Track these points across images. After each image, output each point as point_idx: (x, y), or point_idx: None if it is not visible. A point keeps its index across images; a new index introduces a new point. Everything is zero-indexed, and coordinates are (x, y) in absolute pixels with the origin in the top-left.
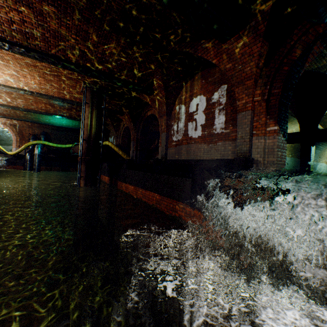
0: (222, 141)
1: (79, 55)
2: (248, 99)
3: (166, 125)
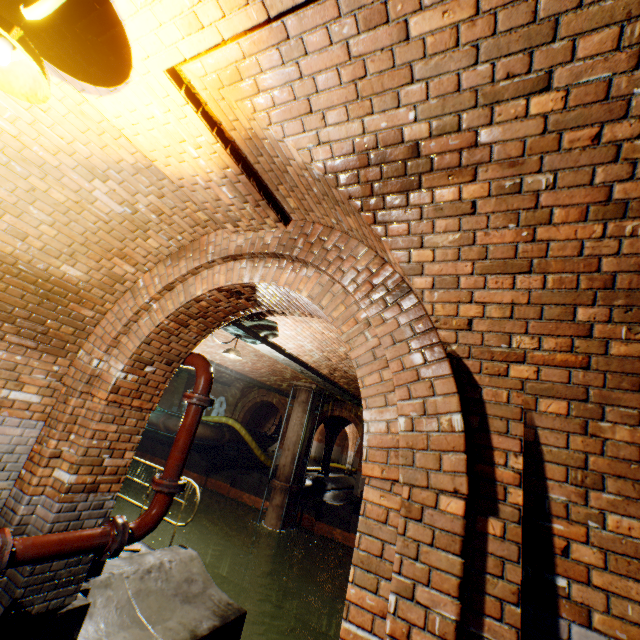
0: None
1: None
2: None
3: None
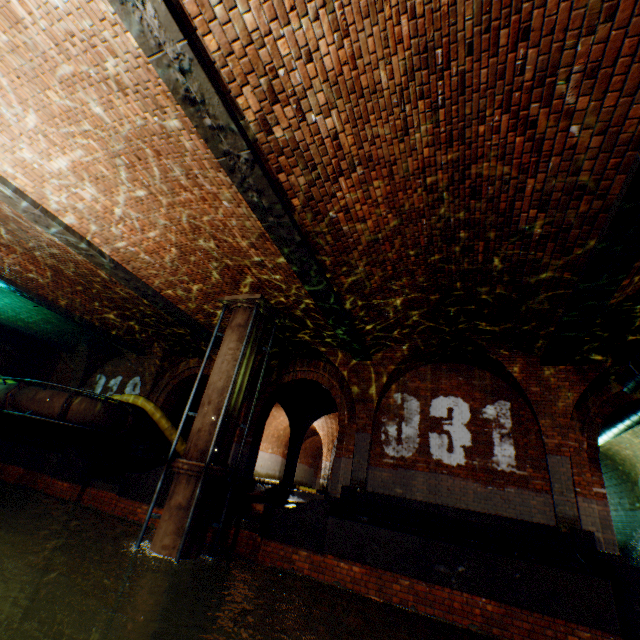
0: (514, 486)
1: (355, 284)
2: (562, 440)
3: (373, 420)
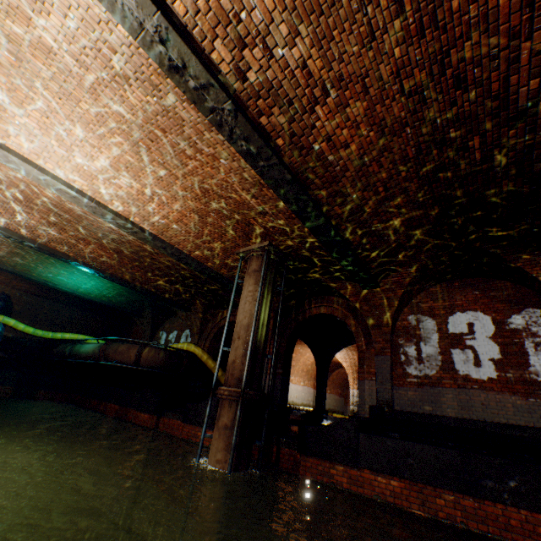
0: None
1: (349, 212)
2: None
3: (389, 343)
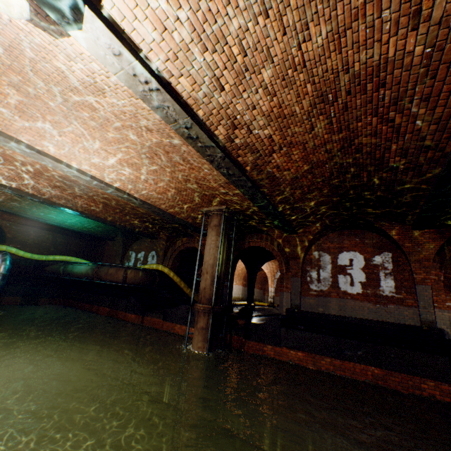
0: (393, 304)
1: (284, 199)
2: (426, 275)
3: (301, 269)
